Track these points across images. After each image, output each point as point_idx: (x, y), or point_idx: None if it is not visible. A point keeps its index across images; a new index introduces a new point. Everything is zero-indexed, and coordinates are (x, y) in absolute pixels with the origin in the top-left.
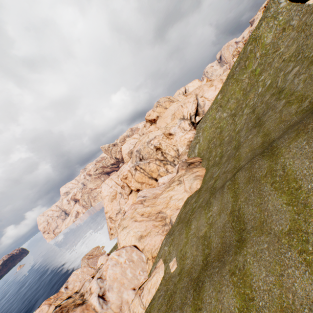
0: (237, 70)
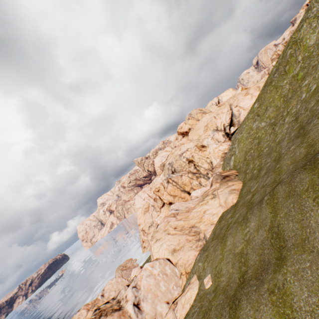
0: (276, 76)
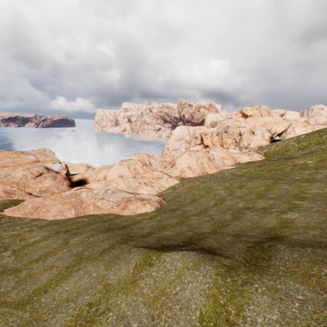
0: (325, 131)
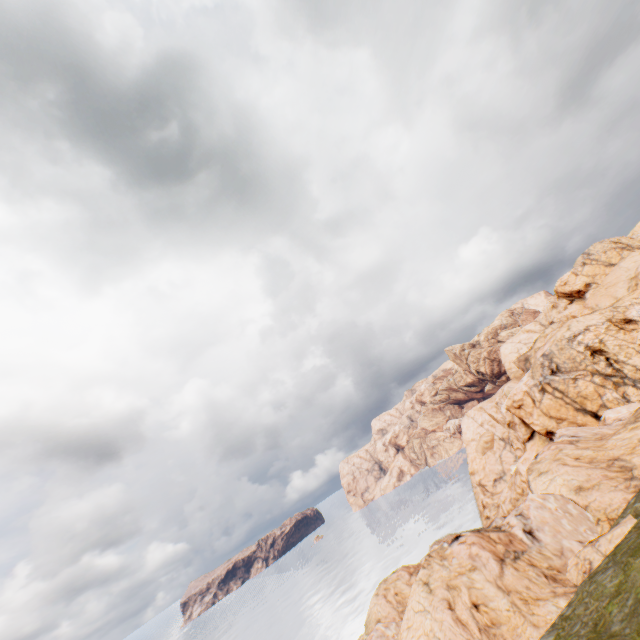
0: None
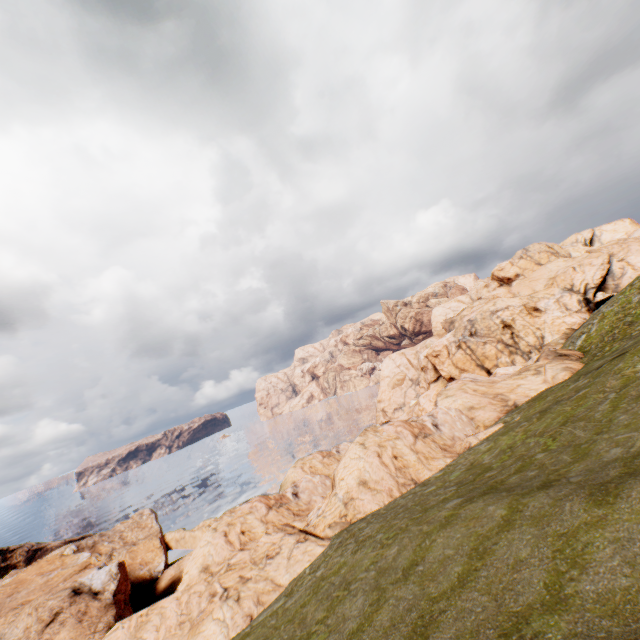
0: None
